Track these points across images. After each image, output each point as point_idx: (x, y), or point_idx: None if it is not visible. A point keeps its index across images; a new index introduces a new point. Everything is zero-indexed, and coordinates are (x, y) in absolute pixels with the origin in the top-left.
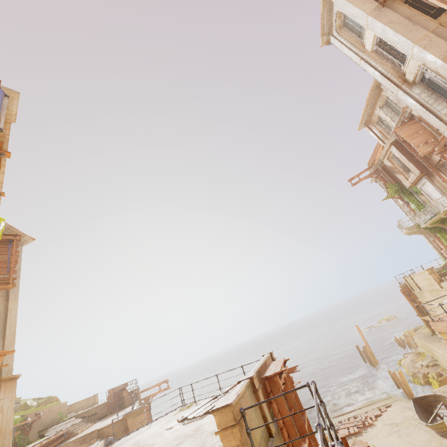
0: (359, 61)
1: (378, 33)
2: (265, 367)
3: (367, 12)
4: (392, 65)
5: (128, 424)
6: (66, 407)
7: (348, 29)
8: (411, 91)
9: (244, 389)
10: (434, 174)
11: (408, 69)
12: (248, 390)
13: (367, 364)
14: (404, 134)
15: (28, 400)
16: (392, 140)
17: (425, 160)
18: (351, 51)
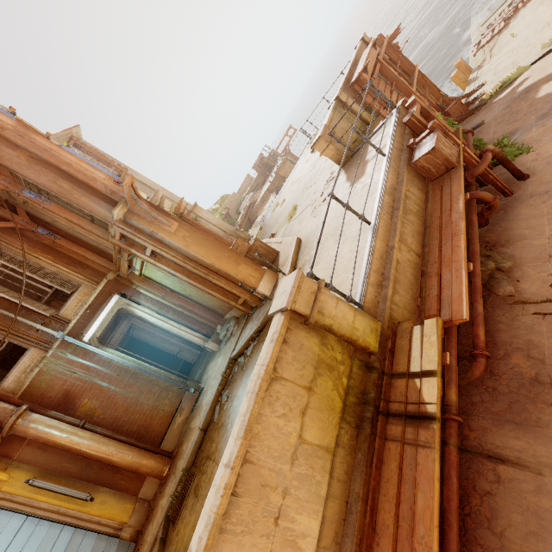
0: None
1: None
2: (355, 67)
3: None
4: None
5: (282, 175)
6: (236, 195)
7: None
8: None
9: (331, 114)
10: None
11: None
12: (336, 110)
13: None
14: None
15: (212, 207)
16: None
17: None
18: None
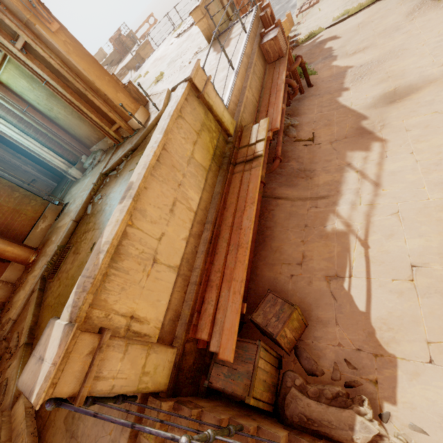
0: None
1: None
2: None
3: None
4: None
5: (142, 56)
6: None
7: None
8: None
9: None
10: None
11: None
12: None
13: None
14: None
15: None
16: None
17: None
18: None
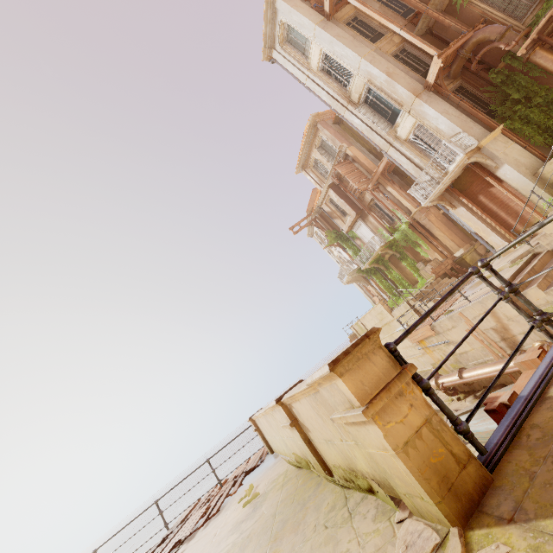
0: (305, 79)
1: (325, 47)
2: None
3: (314, 23)
4: (338, 85)
5: None
6: None
7: (291, 45)
8: (358, 110)
9: None
10: (367, 215)
11: (354, 88)
12: None
13: None
14: (343, 171)
15: None
16: (329, 184)
17: (359, 202)
18: (297, 68)
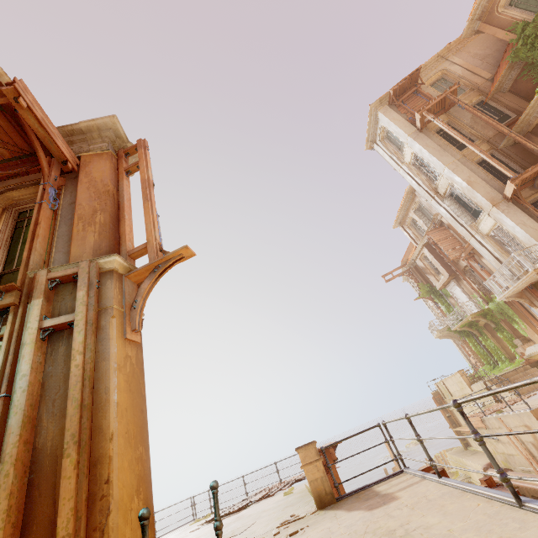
0: (399, 169)
1: (416, 151)
2: None
3: (407, 133)
4: (427, 178)
5: None
6: None
7: (390, 141)
8: (443, 202)
9: None
10: (461, 278)
11: (440, 184)
12: None
13: None
14: (435, 238)
15: None
16: (424, 242)
17: (454, 264)
18: (392, 159)
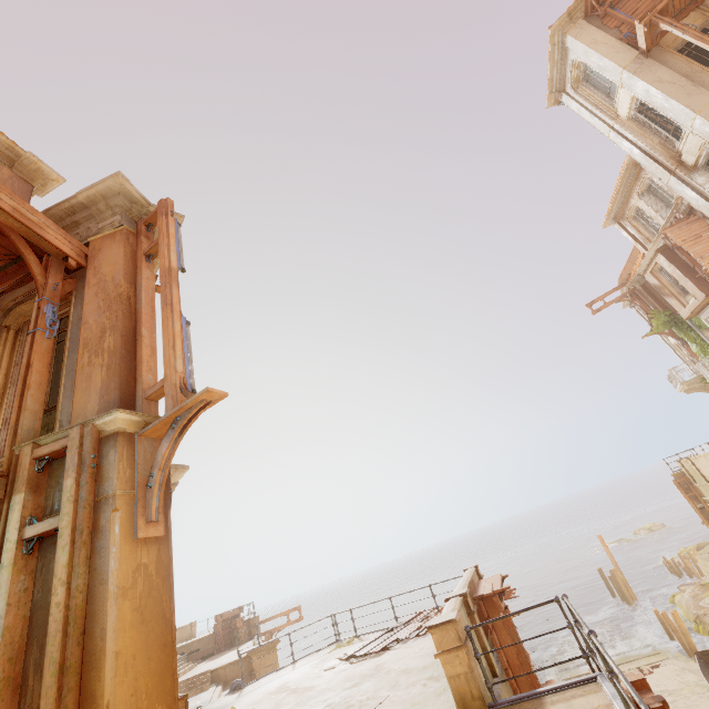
0: (607, 131)
1: (638, 94)
2: (472, 584)
3: (621, 65)
4: (661, 140)
5: (255, 665)
6: None
7: (590, 85)
8: (691, 179)
9: (459, 607)
10: None
11: (685, 147)
12: (462, 609)
13: (616, 599)
14: (678, 238)
15: None
16: (659, 245)
17: None
18: (595, 117)
